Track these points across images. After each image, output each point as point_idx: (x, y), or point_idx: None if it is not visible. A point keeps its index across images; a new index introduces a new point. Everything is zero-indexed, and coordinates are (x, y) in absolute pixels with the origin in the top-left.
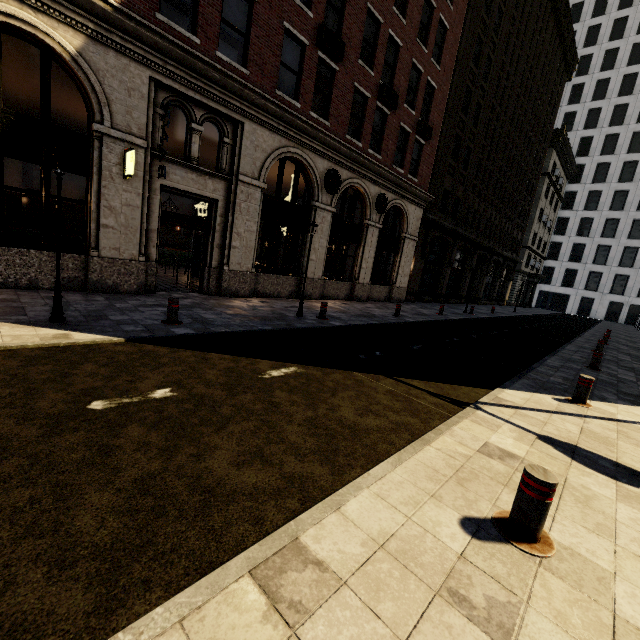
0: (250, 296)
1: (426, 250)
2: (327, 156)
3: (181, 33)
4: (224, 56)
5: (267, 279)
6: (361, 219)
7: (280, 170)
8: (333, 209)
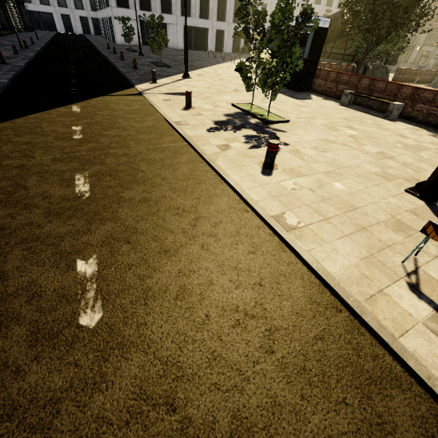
0: None
1: None
2: None
3: None
4: None
5: None
6: None
7: None
8: None
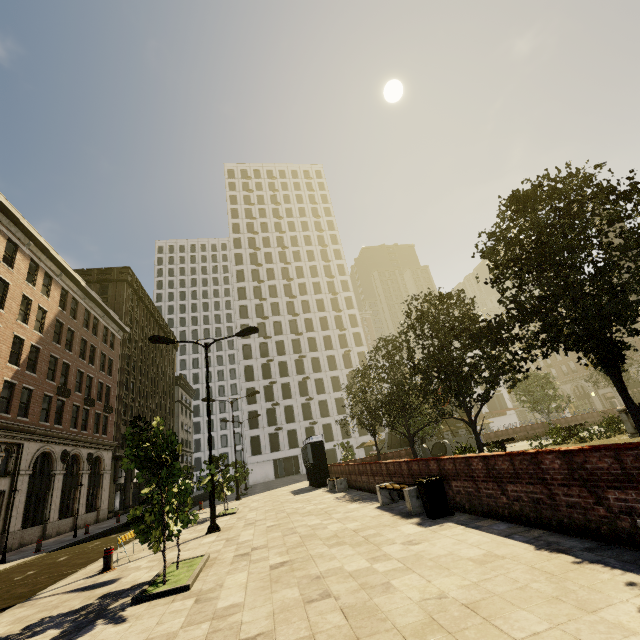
0: (18, 548)
1: (117, 476)
2: (61, 443)
3: (4, 415)
4: (20, 417)
5: (26, 532)
6: (77, 471)
7: (36, 460)
8: (64, 471)
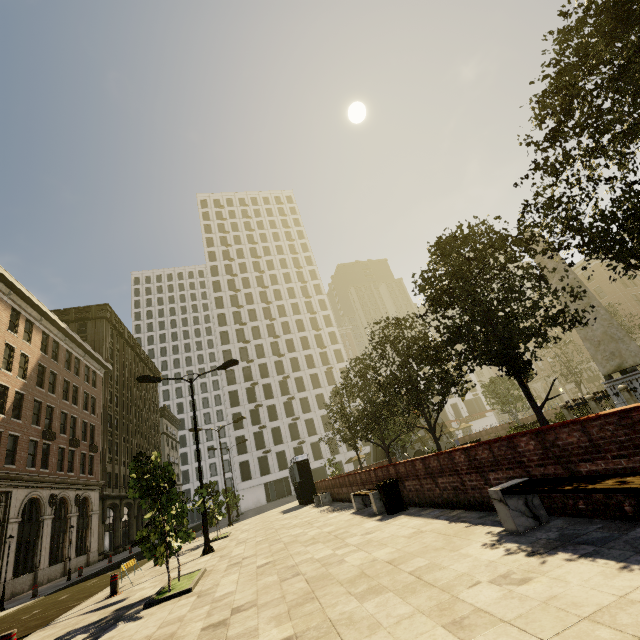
0: (11, 598)
1: (105, 516)
2: (49, 487)
3: None
4: (7, 465)
5: (17, 581)
6: (65, 514)
7: (24, 506)
8: (53, 516)
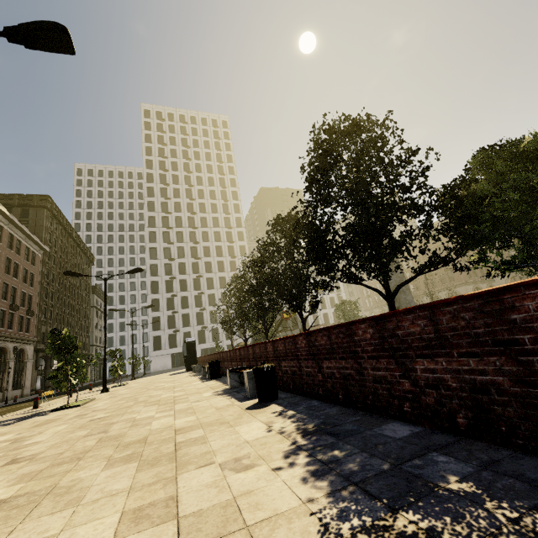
0: None
1: (38, 364)
2: None
3: None
4: None
5: None
6: (4, 359)
7: None
8: None
